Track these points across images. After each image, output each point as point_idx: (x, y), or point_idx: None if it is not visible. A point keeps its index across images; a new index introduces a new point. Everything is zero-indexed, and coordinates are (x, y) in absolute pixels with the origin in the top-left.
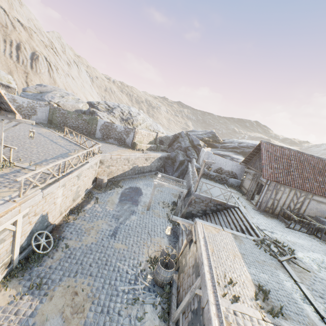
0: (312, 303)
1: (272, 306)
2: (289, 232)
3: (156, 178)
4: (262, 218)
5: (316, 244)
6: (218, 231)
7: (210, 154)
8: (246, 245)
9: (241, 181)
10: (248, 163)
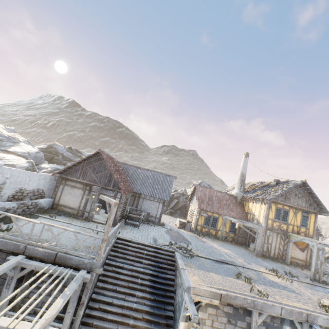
0: (221, 261)
1: (250, 277)
2: (144, 230)
3: (7, 325)
4: (131, 233)
5: (151, 228)
6: (191, 274)
7: (0, 168)
8: (193, 263)
9: (53, 198)
10: (67, 173)
